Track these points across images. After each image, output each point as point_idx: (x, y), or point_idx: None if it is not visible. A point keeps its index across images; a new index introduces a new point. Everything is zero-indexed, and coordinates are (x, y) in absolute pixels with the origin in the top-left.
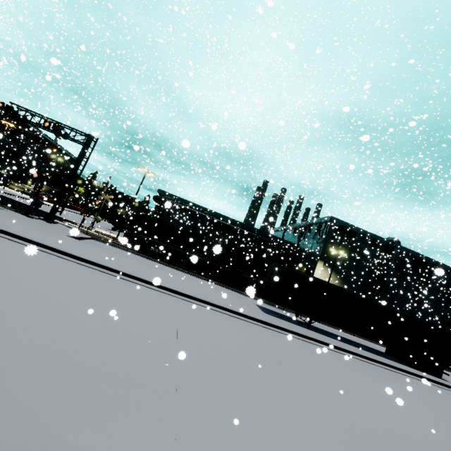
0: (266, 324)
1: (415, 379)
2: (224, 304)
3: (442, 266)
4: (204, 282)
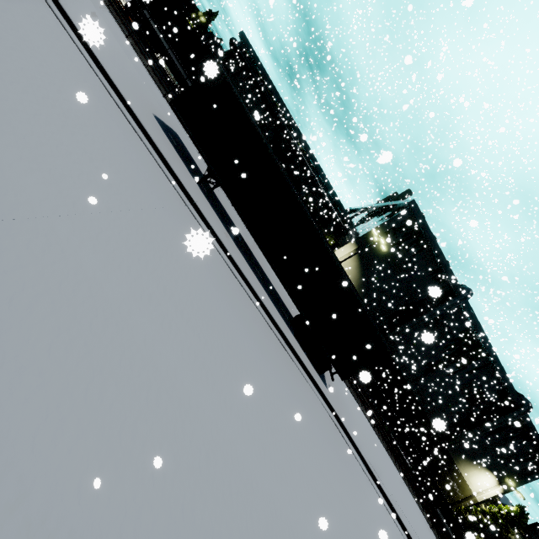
0: (99, 68)
1: (264, 320)
2: (69, 6)
3: (496, 364)
4: (154, 87)
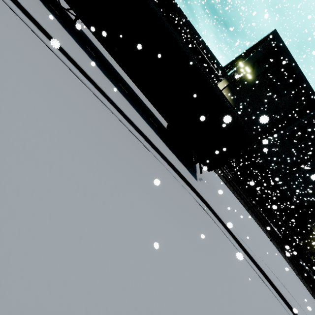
0: None
1: (116, 118)
2: None
3: None
4: None
